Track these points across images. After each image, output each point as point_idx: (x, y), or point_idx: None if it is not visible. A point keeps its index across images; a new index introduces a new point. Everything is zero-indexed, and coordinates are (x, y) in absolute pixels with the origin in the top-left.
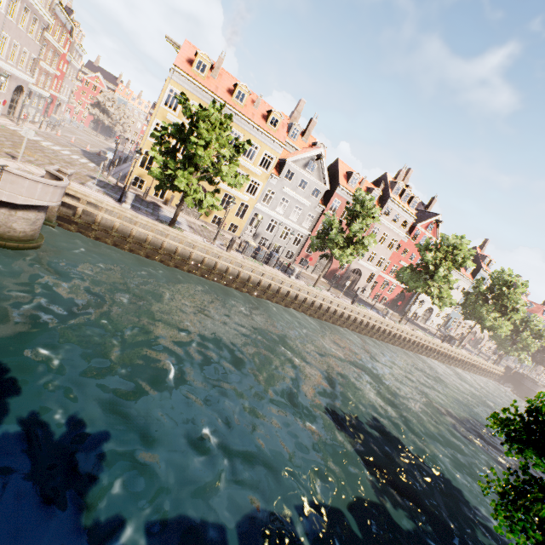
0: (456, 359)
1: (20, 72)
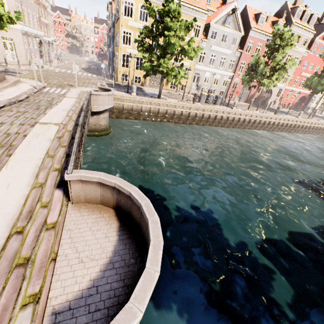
0: None
1: (37, 31)
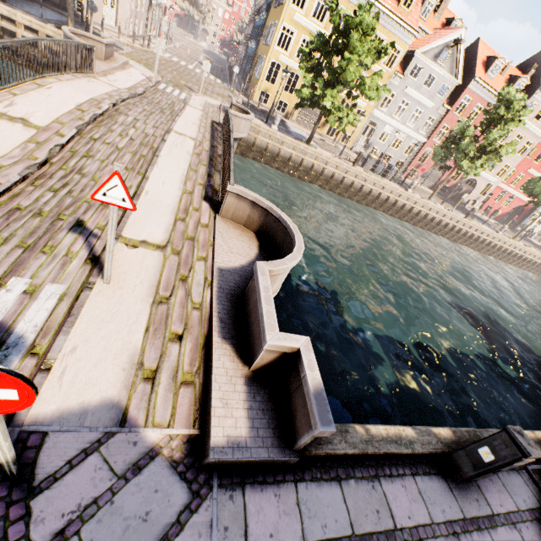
0: None
1: None
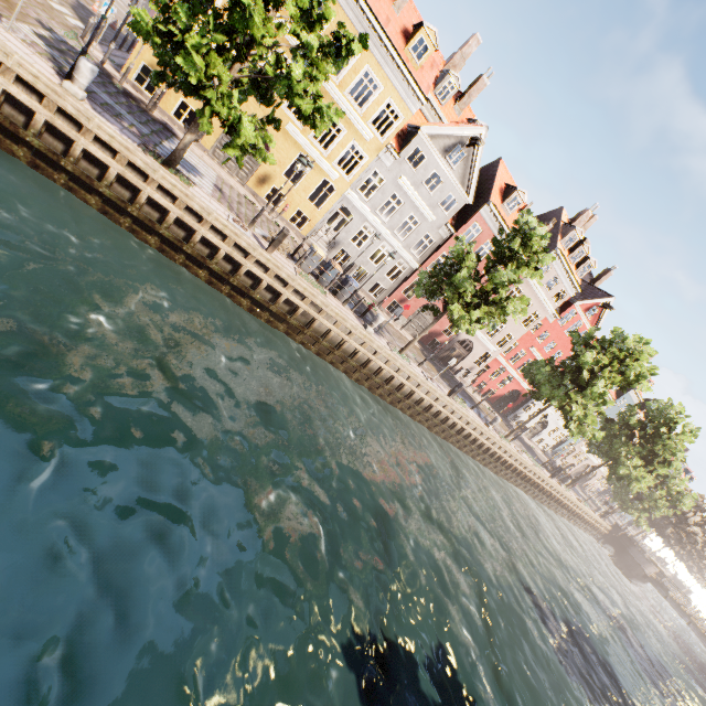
0: (560, 503)
1: None
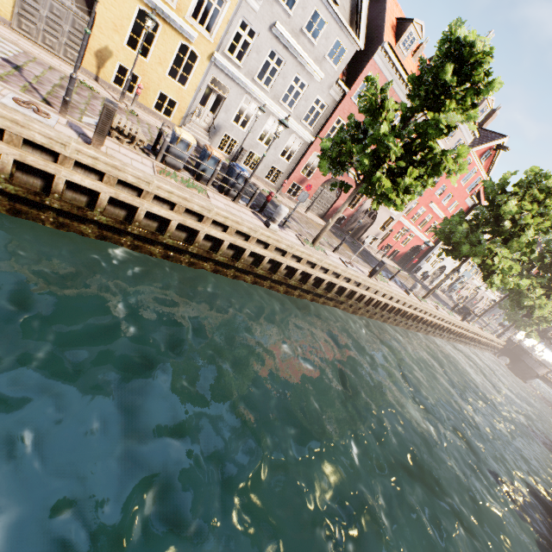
0: (469, 338)
1: None
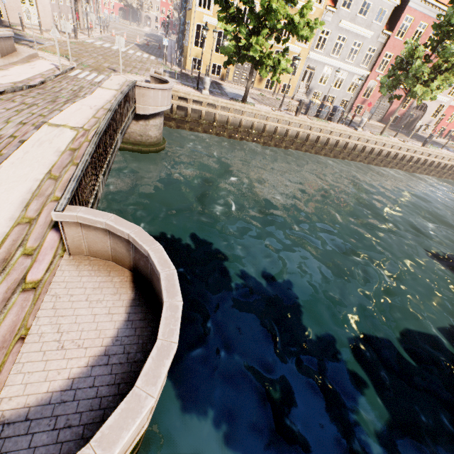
0: None
1: None
